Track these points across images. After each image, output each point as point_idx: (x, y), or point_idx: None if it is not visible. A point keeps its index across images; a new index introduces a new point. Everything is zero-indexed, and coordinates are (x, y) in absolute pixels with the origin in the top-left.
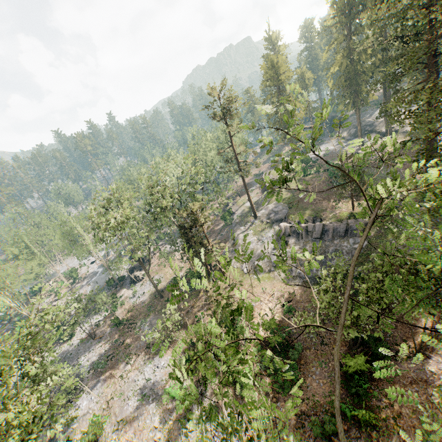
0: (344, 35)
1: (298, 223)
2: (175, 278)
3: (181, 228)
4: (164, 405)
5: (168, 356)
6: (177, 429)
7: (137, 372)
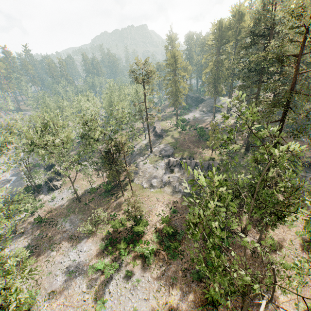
0: (216, 53)
1: (180, 159)
2: (92, 188)
3: (107, 153)
4: (89, 276)
5: (90, 243)
6: (102, 290)
7: (62, 256)
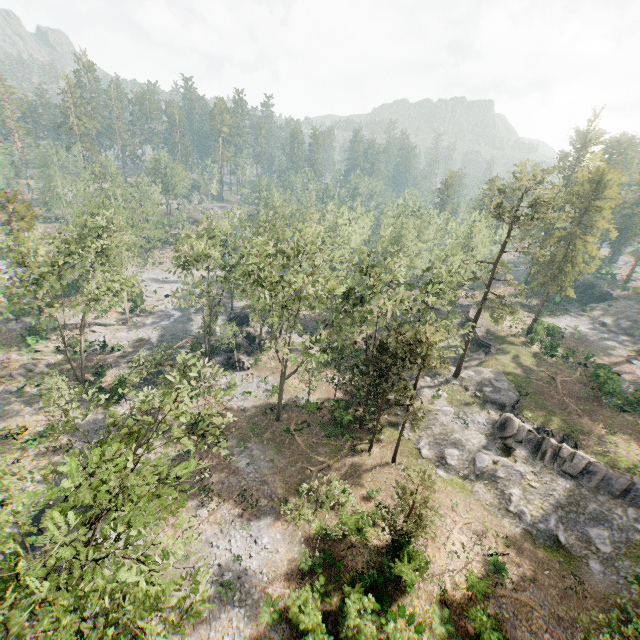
0: None
1: (538, 430)
2: (311, 404)
3: (384, 350)
4: (260, 624)
5: (277, 533)
6: None
7: (217, 530)
